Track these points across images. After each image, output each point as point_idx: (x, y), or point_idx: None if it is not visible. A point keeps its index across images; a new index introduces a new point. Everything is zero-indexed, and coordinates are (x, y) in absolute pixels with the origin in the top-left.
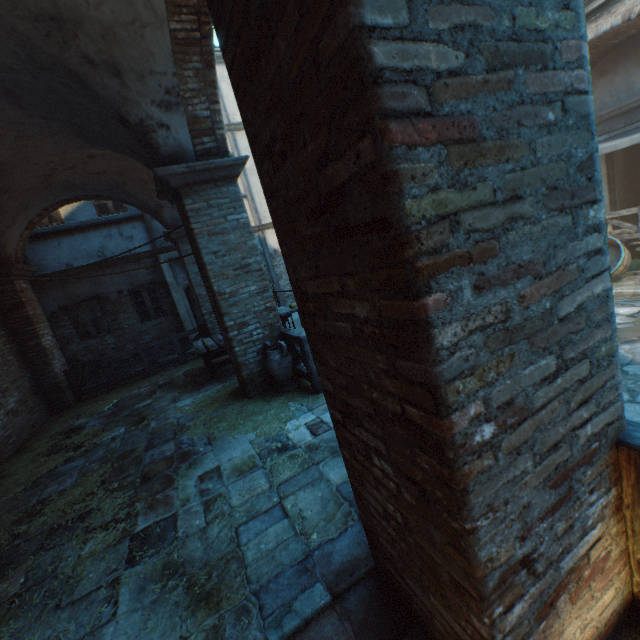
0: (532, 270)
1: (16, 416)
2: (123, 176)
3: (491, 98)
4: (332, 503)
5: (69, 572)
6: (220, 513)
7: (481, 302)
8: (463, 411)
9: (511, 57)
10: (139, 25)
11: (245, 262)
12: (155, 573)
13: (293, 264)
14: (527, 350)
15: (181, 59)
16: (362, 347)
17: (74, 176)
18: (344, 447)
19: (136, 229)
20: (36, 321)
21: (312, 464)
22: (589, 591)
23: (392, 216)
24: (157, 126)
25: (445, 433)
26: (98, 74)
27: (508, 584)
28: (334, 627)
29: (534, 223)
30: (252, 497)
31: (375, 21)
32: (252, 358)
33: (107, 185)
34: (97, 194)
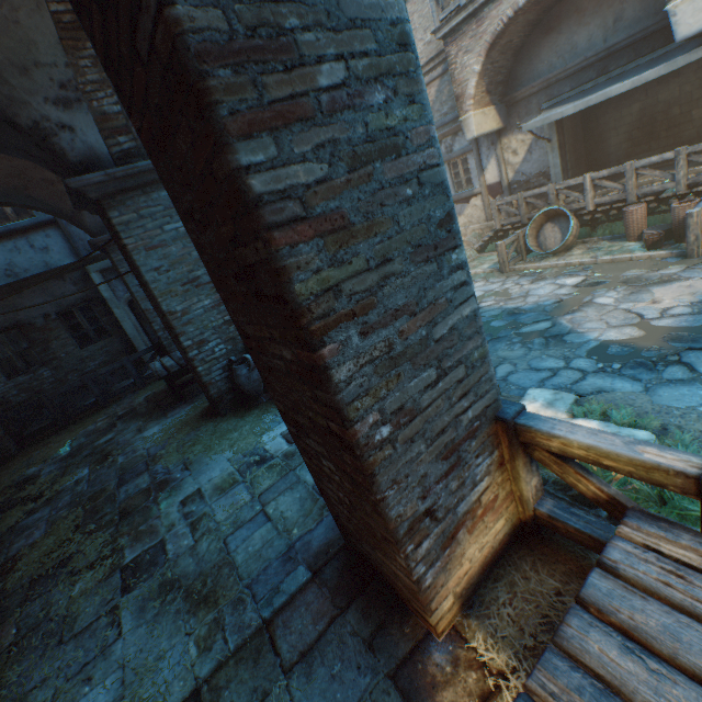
0: (408, 310)
1: None
2: (21, 178)
3: (355, 192)
4: (309, 501)
5: (64, 613)
6: (207, 530)
7: (368, 343)
8: (364, 421)
9: (368, 155)
10: (9, 8)
11: (193, 275)
12: (152, 593)
13: (232, 309)
14: (411, 369)
15: (72, 46)
16: (294, 380)
17: None
18: (303, 454)
19: (50, 237)
20: None
21: (290, 470)
22: (484, 524)
23: (287, 297)
24: (57, 128)
25: (351, 439)
26: None
27: (416, 529)
28: (315, 594)
29: (405, 276)
30: (236, 510)
31: (250, 160)
32: (218, 376)
33: (1, 190)
34: None
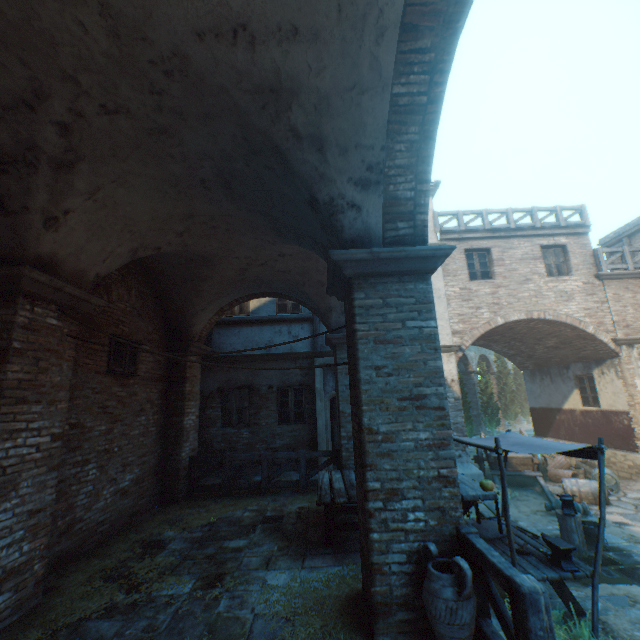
0: None
1: (123, 497)
2: (304, 276)
3: None
4: None
5: None
6: None
7: None
8: None
9: None
10: (357, 91)
11: (418, 390)
12: None
13: None
14: None
15: (395, 130)
16: None
17: (264, 272)
18: None
19: (303, 329)
20: (189, 397)
21: None
22: None
23: None
24: (347, 206)
25: None
26: (300, 148)
27: None
28: None
29: None
30: None
31: None
32: (396, 563)
33: (288, 284)
34: (279, 292)
